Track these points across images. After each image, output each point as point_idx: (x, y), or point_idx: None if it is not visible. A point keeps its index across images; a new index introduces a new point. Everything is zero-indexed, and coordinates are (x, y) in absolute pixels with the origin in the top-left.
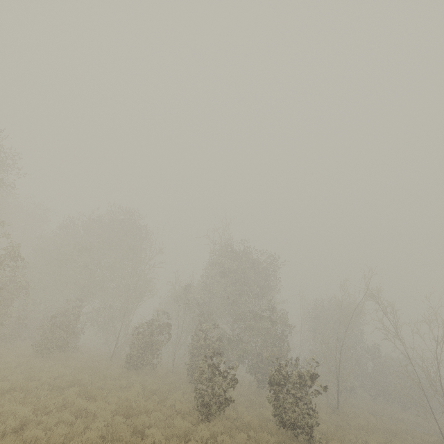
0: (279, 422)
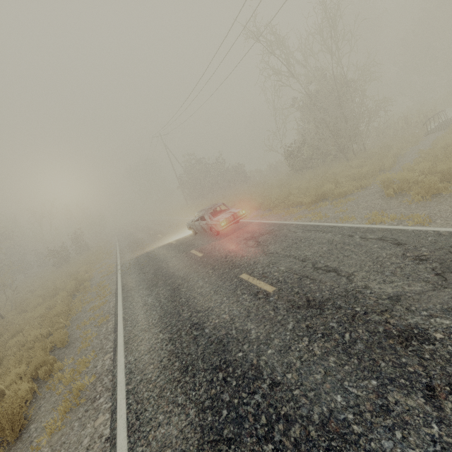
0: (78, 254)
